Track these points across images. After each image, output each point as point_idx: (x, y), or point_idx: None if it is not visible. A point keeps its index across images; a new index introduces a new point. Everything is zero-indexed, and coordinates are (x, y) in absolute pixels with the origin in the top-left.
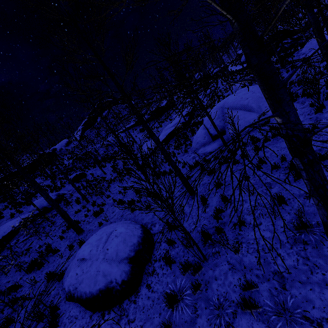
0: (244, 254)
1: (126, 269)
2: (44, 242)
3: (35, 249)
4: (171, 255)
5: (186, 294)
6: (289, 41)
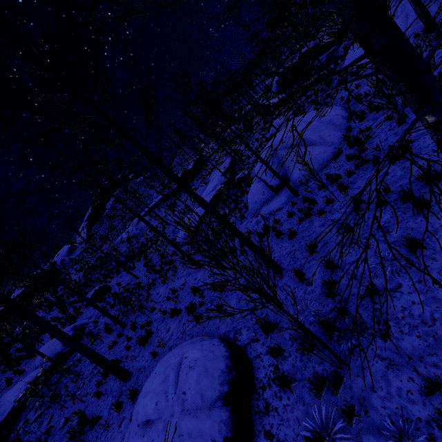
0: (399, 338)
1: (224, 418)
2: (71, 411)
3: (59, 427)
4: (285, 372)
5: (337, 431)
6: (324, 57)
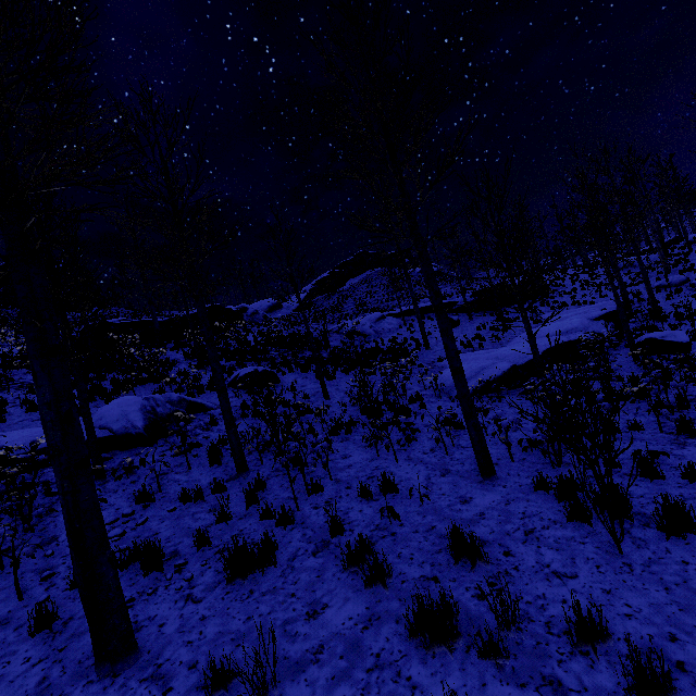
0: None
1: None
2: None
3: None
4: None
5: None
6: None
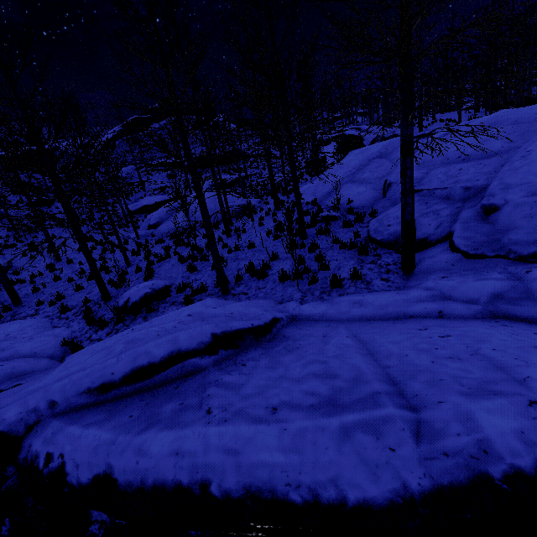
0: None
1: None
2: None
3: None
4: None
5: None
6: None
